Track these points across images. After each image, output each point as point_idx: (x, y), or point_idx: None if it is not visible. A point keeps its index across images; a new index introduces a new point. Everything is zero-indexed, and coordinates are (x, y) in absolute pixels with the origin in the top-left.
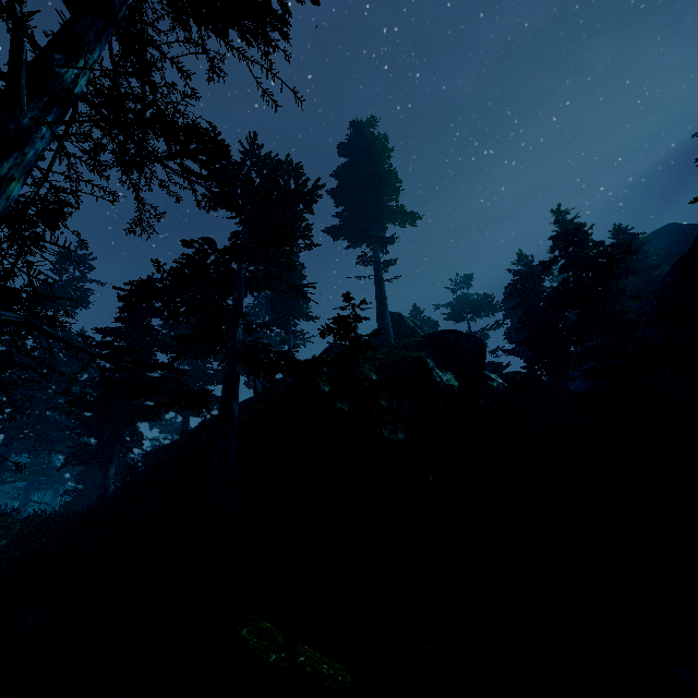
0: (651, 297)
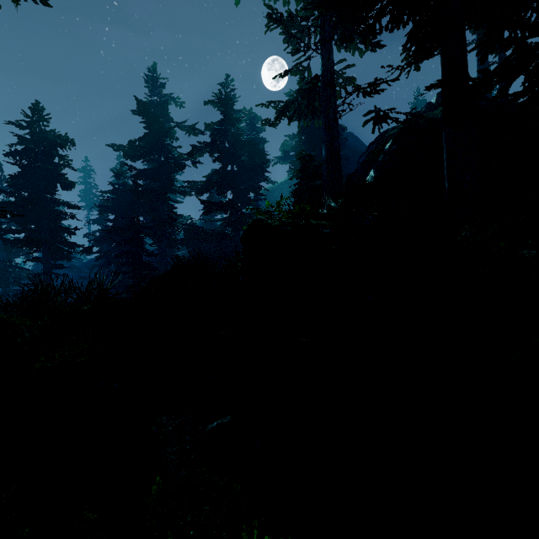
0: None
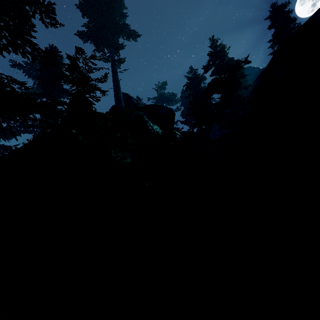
0: (251, 88)
